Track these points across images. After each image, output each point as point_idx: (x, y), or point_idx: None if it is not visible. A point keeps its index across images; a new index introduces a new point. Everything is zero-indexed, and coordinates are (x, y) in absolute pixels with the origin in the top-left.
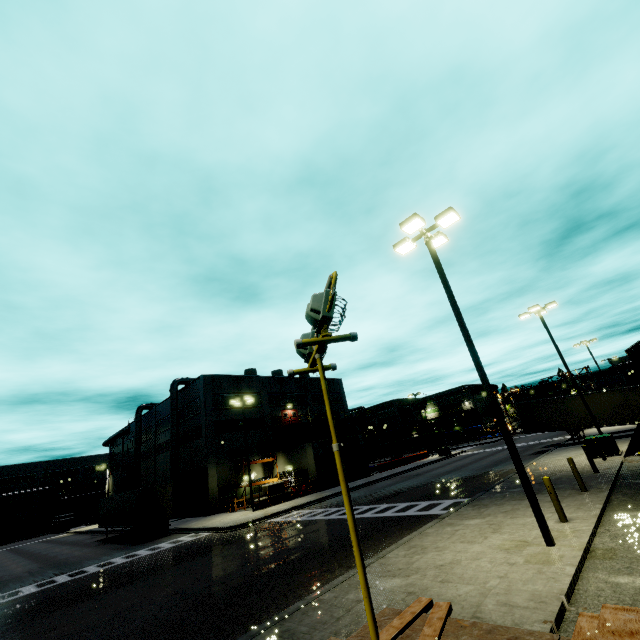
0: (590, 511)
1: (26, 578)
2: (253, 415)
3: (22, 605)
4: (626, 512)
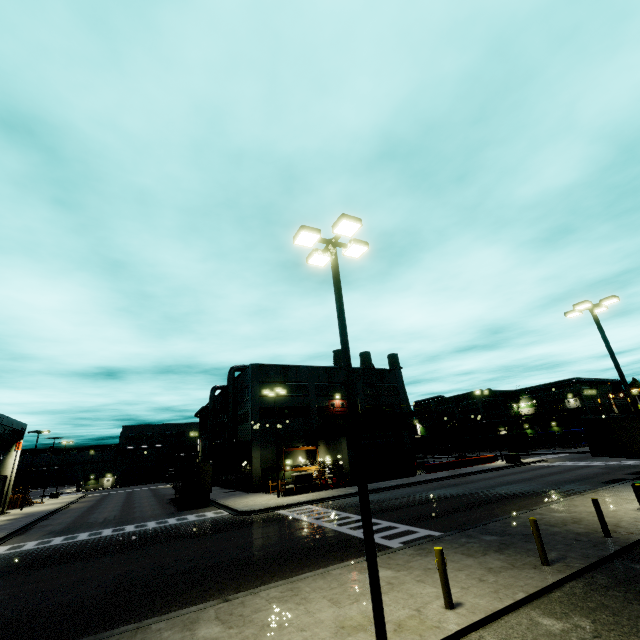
0: (498, 601)
1: (96, 524)
2: (299, 403)
3: (60, 551)
4: (543, 616)
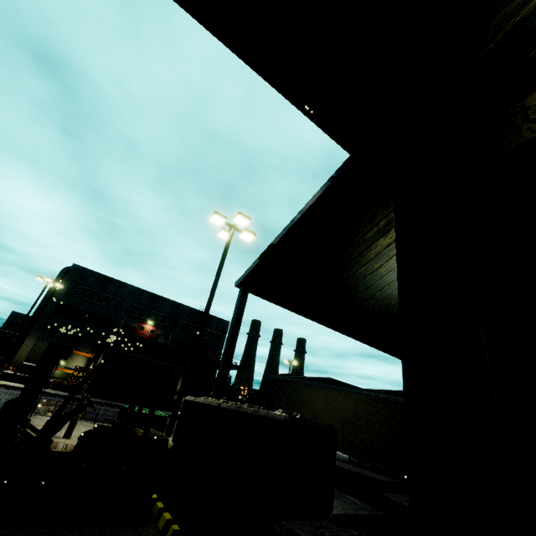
0: None
1: None
2: (105, 314)
3: None
4: None
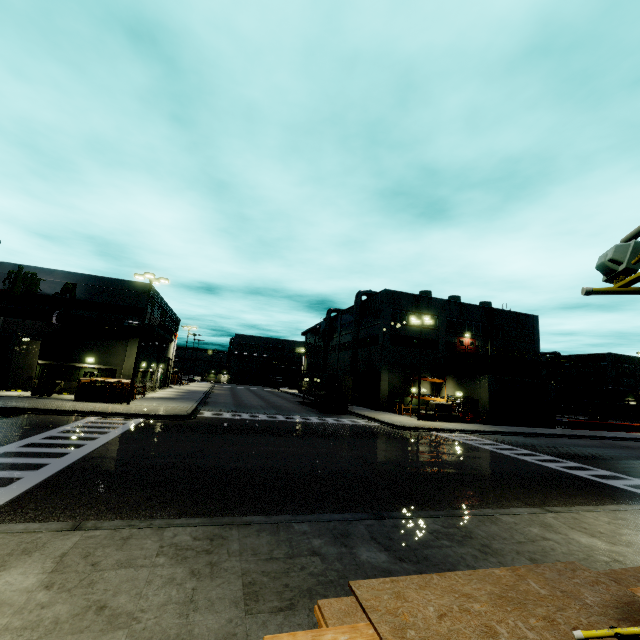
0: None
1: (260, 409)
2: (428, 336)
3: (261, 425)
4: None
